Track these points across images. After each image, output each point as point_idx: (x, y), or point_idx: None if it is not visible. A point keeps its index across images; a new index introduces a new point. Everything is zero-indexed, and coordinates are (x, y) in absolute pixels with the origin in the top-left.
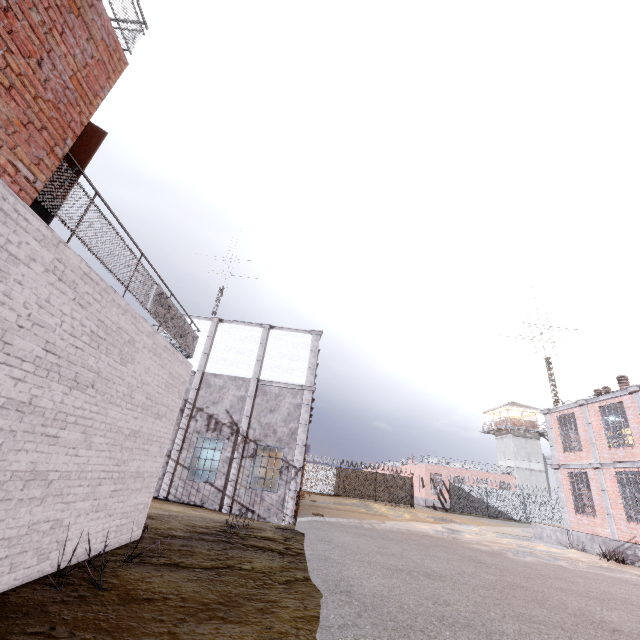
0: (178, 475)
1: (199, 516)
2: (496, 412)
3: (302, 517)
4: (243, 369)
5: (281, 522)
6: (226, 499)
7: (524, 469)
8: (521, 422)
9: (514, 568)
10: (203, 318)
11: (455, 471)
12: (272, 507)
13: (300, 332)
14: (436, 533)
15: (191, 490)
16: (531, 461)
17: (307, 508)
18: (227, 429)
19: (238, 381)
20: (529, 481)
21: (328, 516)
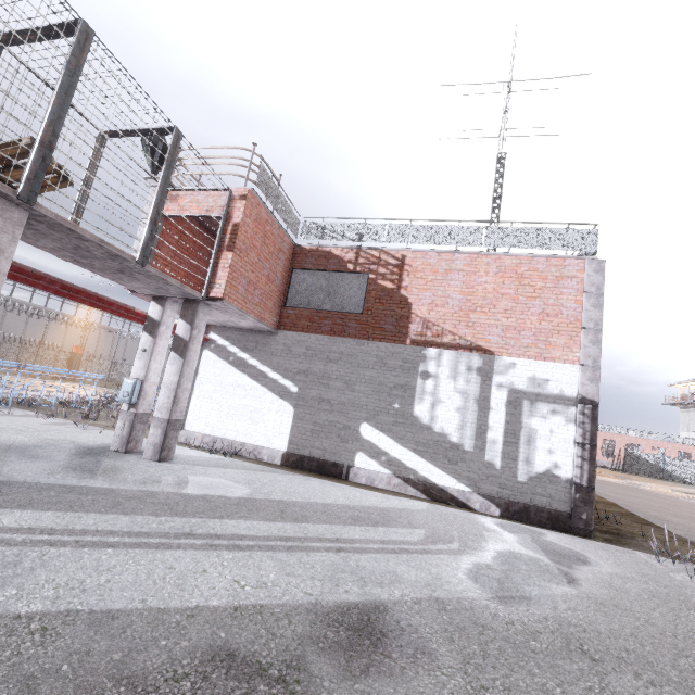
0: None
1: None
2: (684, 386)
3: None
4: None
5: None
6: None
7: None
8: None
9: (682, 502)
10: None
11: (629, 439)
12: None
13: None
14: (624, 484)
15: None
16: None
17: None
18: None
19: None
20: None
21: None
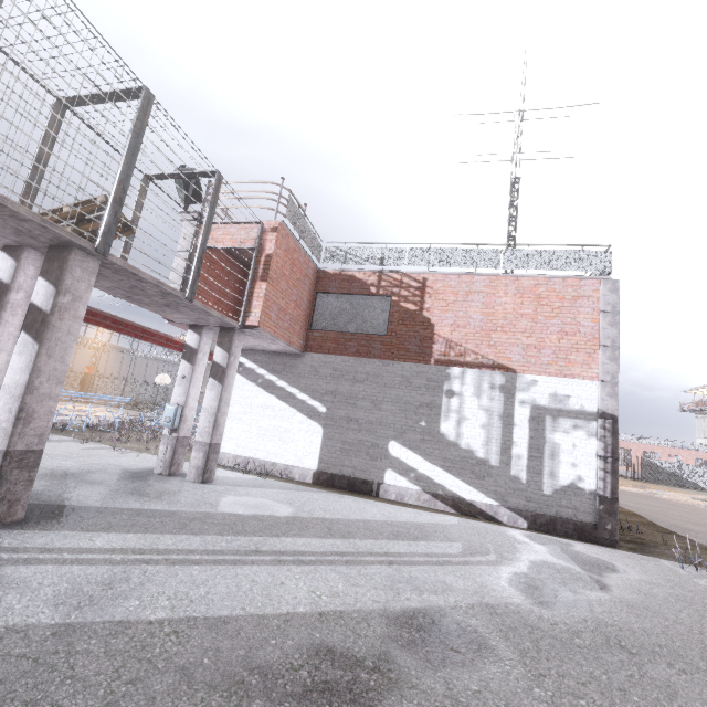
0: None
1: None
2: (698, 392)
3: None
4: None
5: None
6: None
7: None
8: None
9: (701, 510)
10: None
11: (645, 447)
12: None
13: None
14: (642, 493)
15: None
16: None
17: None
18: None
19: None
20: None
21: None
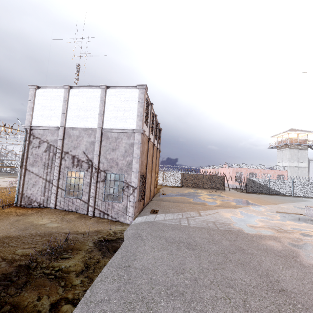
0: (59, 194)
1: (48, 231)
2: (280, 136)
3: (140, 217)
4: (91, 122)
5: (126, 220)
6: (90, 208)
7: (294, 167)
8: (296, 140)
9: None
10: (59, 87)
11: (250, 170)
12: (119, 212)
13: (129, 88)
14: (236, 224)
15: (68, 203)
16: (299, 162)
17: (153, 204)
18: (85, 164)
19: (88, 131)
20: (296, 173)
21: (161, 213)
